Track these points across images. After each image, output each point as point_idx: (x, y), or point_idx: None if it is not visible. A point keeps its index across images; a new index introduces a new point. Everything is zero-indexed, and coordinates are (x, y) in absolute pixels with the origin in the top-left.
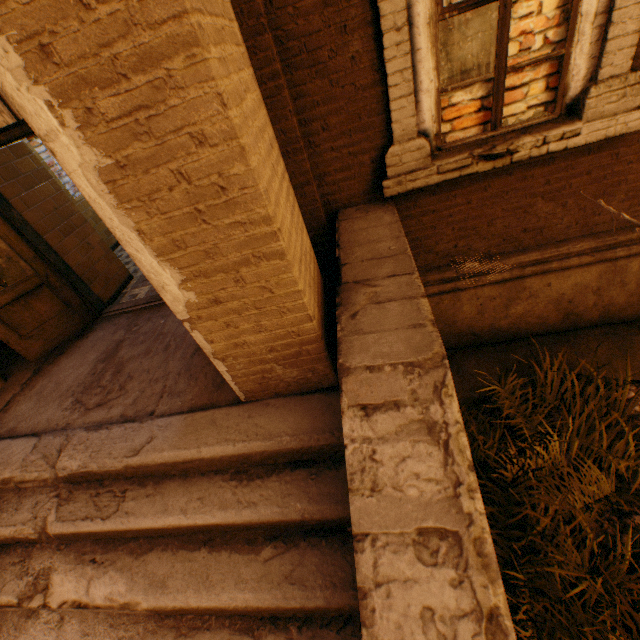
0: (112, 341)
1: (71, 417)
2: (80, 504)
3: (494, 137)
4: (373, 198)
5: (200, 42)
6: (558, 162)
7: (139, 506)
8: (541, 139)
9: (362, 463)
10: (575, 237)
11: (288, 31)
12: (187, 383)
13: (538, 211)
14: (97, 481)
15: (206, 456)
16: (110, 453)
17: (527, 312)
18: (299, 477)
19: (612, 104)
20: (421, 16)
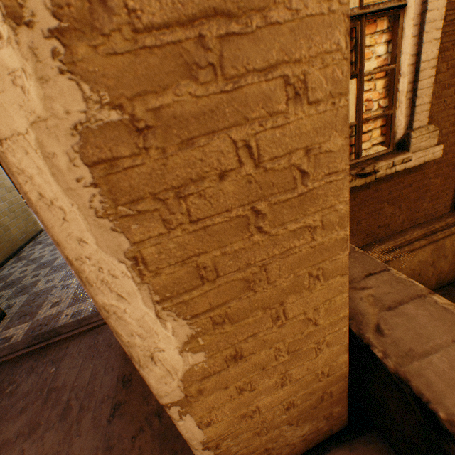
0: None
1: None
2: None
3: (358, 163)
4: None
5: None
6: (394, 179)
7: None
8: (391, 163)
9: None
10: (407, 228)
11: None
12: None
13: (385, 212)
14: None
15: None
16: None
17: None
18: None
19: (423, 142)
20: None
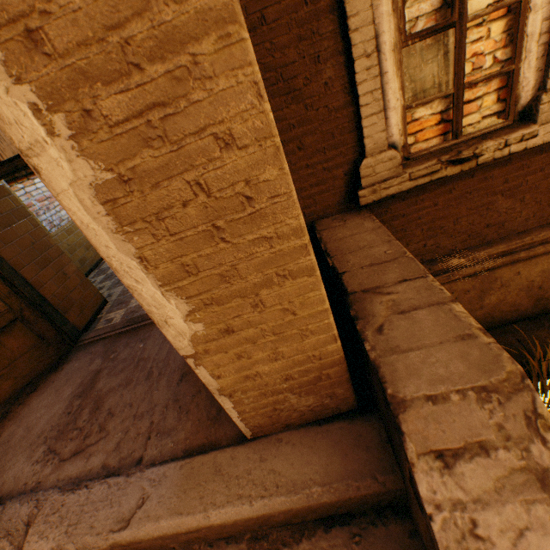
0: (88, 372)
1: (42, 472)
2: None
3: (456, 144)
4: (346, 207)
5: (237, 17)
6: (514, 162)
7: None
8: (503, 142)
9: (462, 543)
10: (533, 228)
11: (265, 64)
12: (177, 417)
13: (499, 207)
14: None
15: (215, 522)
16: (91, 526)
17: (501, 301)
18: (338, 541)
19: None
20: (387, 44)
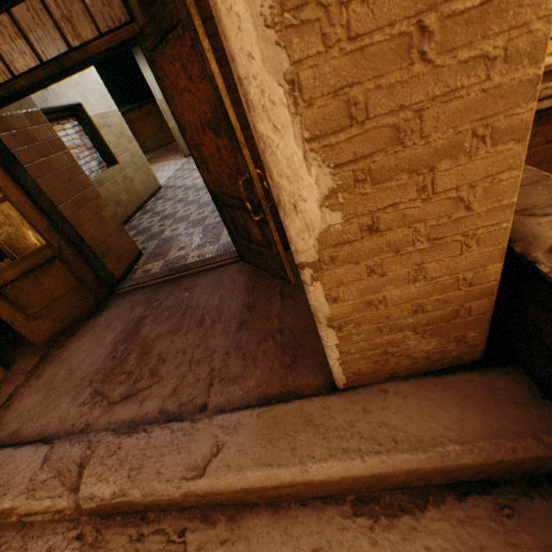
0: (130, 318)
1: (91, 414)
2: None
3: None
4: None
5: None
6: None
7: None
8: None
9: None
10: None
11: None
12: (242, 364)
13: None
14: (136, 513)
15: (315, 478)
16: (158, 472)
17: None
18: (480, 512)
19: None
20: None
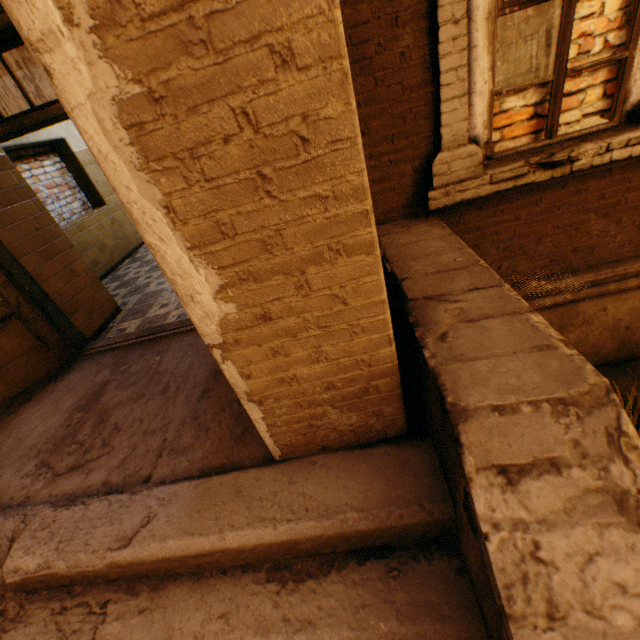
0: (94, 383)
1: (32, 487)
2: (34, 628)
3: (549, 145)
4: (412, 213)
5: None
6: (615, 174)
7: (127, 631)
8: (604, 146)
9: (520, 566)
10: (627, 257)
11: None
12: (195, 435)
13: (590, 228)
14: (63, 587)
15: (232, 545)
16: (86, 543)
17: (580, 340)
18: (373, 575)
19: None
20: (480, 10)
